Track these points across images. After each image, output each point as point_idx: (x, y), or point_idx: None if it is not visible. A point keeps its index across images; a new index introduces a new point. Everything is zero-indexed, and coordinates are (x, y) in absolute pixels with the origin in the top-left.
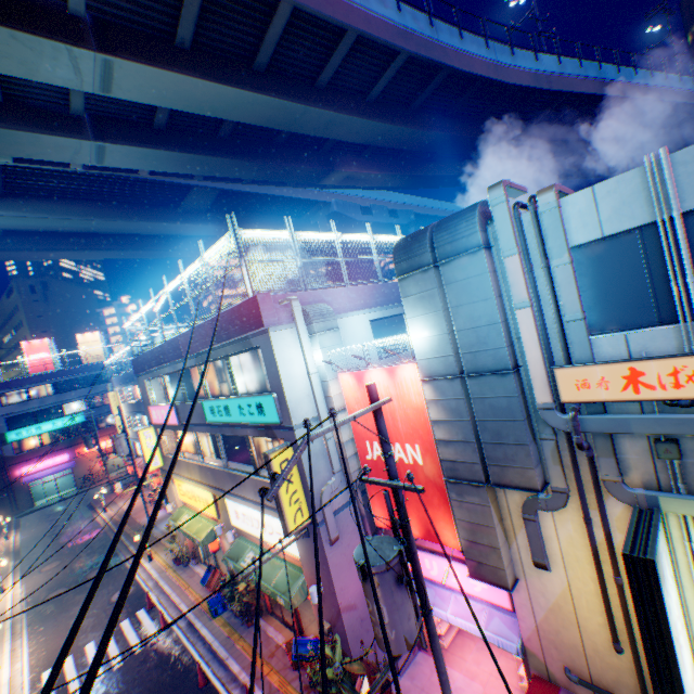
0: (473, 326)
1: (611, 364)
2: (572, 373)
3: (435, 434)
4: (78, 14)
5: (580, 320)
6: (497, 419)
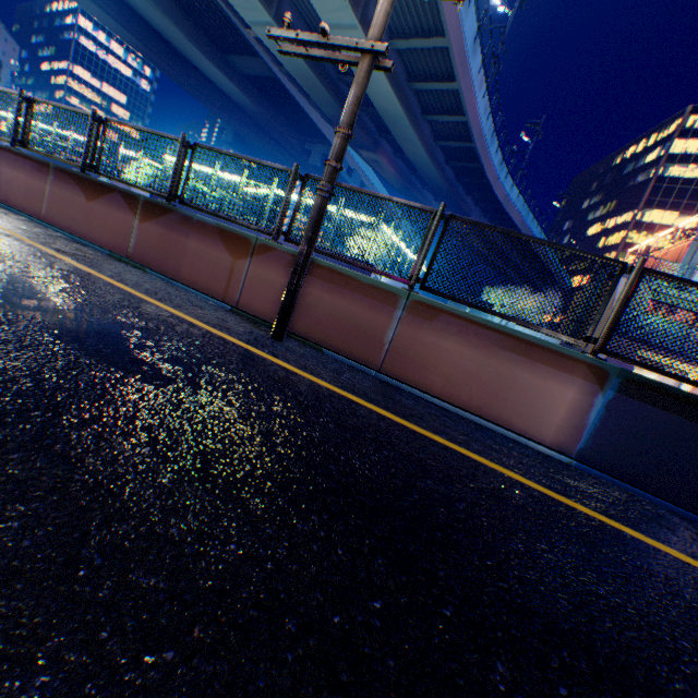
0: None
1: None
2: None
3: None
4: None
5: None
6: None
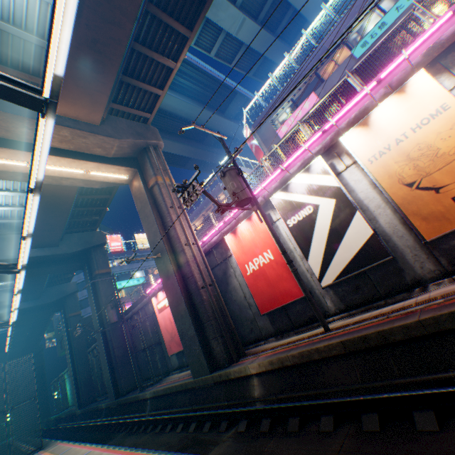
0: None
1: None
2: None
3: None
4: None
5: None
6: None
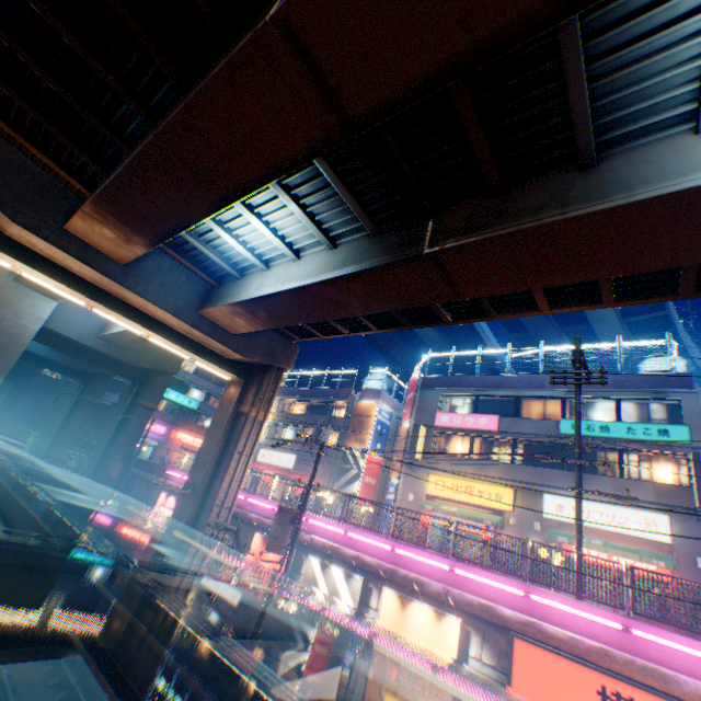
0: None
1: None
2: None
3: None
4: None
5: None
6: None
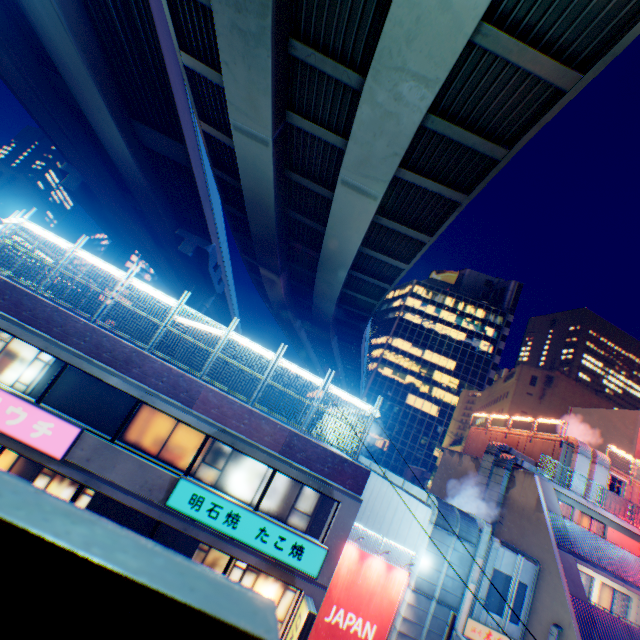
0: (453, 577)
1: (485, 625)
2: (472, 621)
3: (399, 625)
4: (398, 172)
5: (483, 599)
6: (437, 631)
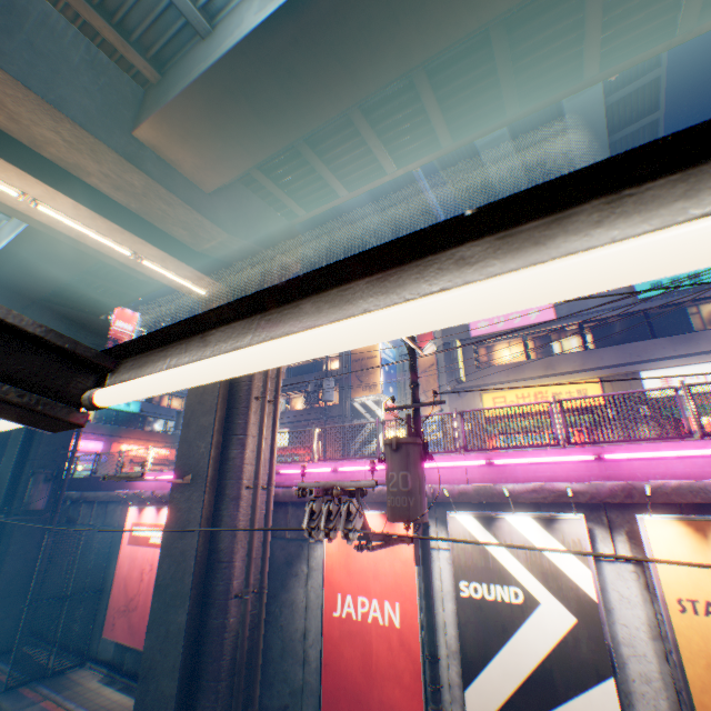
0: None
1: None
2: None
3: None
4: None
5: None
6: None
